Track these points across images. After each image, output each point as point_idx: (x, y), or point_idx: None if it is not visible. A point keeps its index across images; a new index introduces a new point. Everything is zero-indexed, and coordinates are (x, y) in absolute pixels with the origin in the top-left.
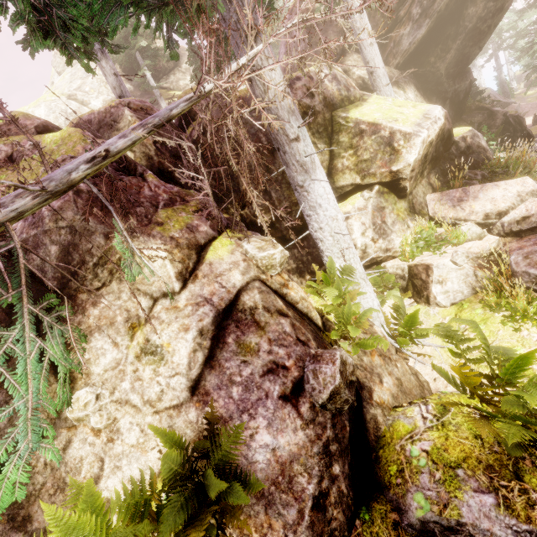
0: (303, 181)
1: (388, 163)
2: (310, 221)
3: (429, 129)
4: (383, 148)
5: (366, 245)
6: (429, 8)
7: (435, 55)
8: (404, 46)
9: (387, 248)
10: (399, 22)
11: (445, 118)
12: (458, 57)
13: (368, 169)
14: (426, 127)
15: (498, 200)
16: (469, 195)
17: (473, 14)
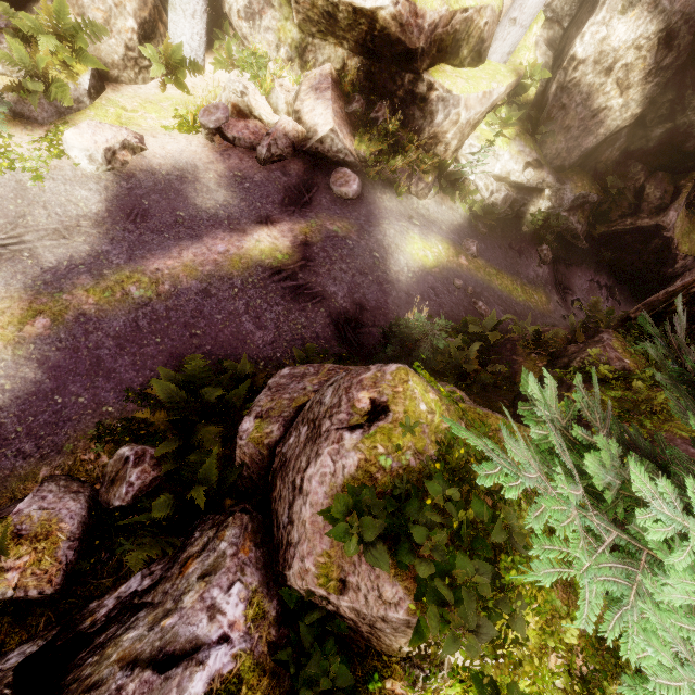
0: None
1: None
2: None
3: None
4: None
5: (231, 8)
6: None
7: None
8: None
9: (246, 37)
10: None
11: (395, 20)
12: None
13: None
14: None
15: (311, 114)
16: (321, 94)
17: None
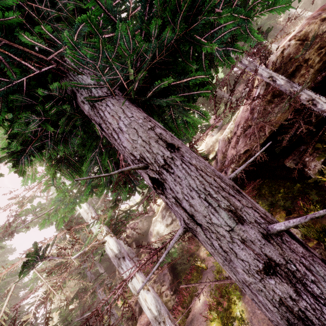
0: None
1: None
2: None
3: None
4: None
5: None
6: None
7: None
8: (319, 3)
9: None
10: (312, 0)
11: None
12: None
13: None
14: None
15: None
16: None
17: None
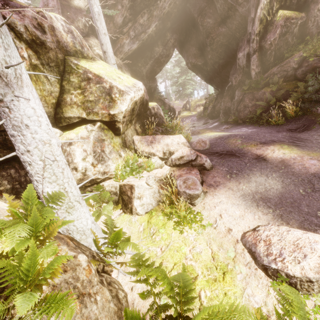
0: (2, 94)
1: (108, 107)
2: (15, 141)
3: (135, 92)
4: (104, 96)
5: (86, 168)
6: (138, 35)
7: (141, 63)
8: (126, 49)
9: (104, 171)
10: (123, 34)
11: (145, 92)
12: (151, 69)
13: (93, 108)
14: (133, 90)
15: (169, 145)
16: (156, 140)
17: (158, 51)
